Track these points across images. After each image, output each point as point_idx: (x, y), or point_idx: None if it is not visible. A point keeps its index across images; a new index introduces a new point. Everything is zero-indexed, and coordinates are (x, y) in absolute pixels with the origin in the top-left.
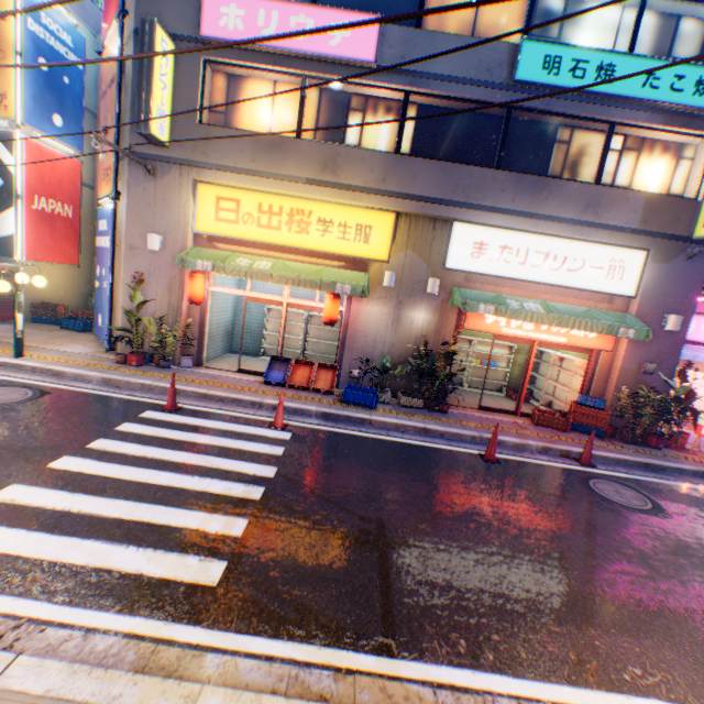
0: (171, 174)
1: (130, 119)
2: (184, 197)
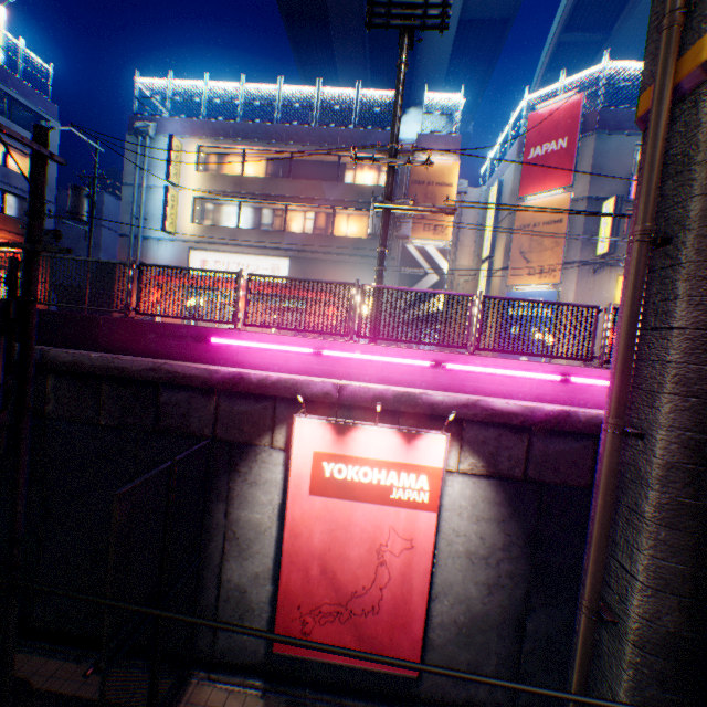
0: (602, 272)
1: (578, 243)
2: (609, 284)
